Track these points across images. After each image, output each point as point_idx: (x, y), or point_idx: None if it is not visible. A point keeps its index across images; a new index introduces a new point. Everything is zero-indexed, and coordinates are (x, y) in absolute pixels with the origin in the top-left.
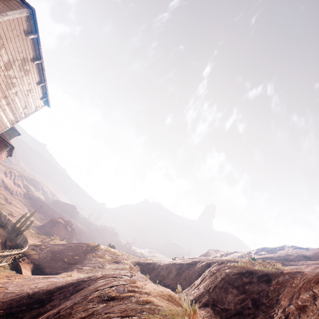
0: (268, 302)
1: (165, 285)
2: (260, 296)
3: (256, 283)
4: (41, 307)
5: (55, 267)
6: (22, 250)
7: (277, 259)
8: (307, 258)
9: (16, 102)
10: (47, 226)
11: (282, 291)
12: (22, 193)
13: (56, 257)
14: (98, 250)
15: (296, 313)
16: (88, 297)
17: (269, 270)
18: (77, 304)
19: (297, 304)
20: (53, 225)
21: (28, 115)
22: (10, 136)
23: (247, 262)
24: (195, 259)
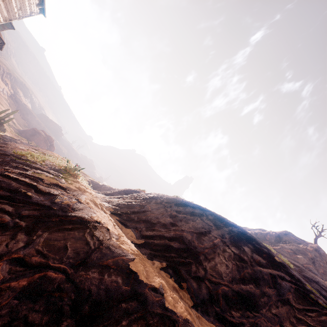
0: None
1: None
2: None
3: None
4: None
5: None
6: (0, 133)
7: None
8: None
9: (12, 1)
10: (28, 132)
11: None
12: (9, 93)
13: None
14: None
15: None
16: None
17: None
18: None
19: None
20: (34, 134)
21: (22, 17)
22: (3, 26)
23: None
24: None
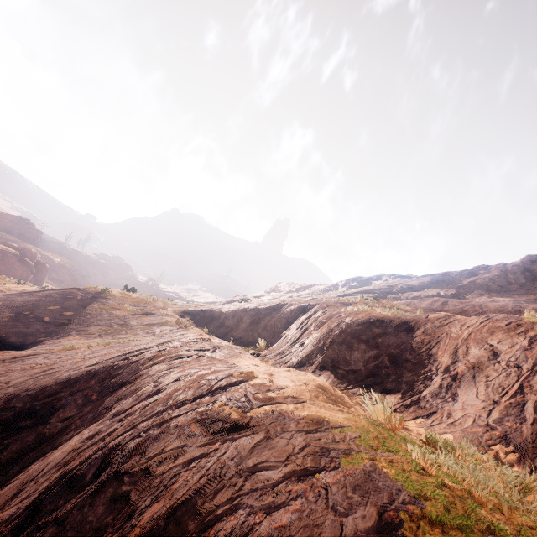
0: (414, 358)
1: (234, 339)
2: (401, 351)
3: (393, 335)
4: (38, 424)
5: (28, 334)
6: None
7: (378, 292)
8: (412, 289)
9: None
10: None
11: (435, 344)
12: None
13: (23, 316)
14: (109, 298)
15: (468, 374)
16: (172, 424)
17: (399, 313)
18: (150, 444)
19: (469, 362)
20: None
21: None
22: None
23: (359, 303)
24: (277, 301)
